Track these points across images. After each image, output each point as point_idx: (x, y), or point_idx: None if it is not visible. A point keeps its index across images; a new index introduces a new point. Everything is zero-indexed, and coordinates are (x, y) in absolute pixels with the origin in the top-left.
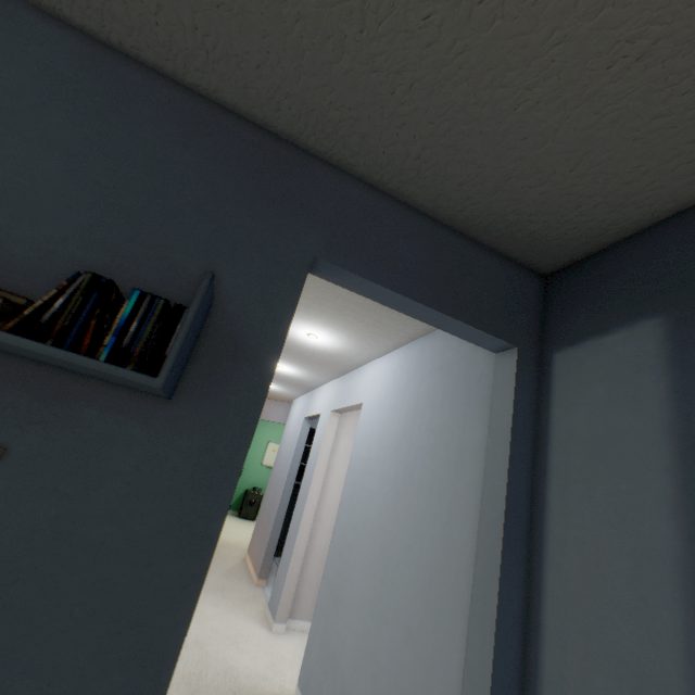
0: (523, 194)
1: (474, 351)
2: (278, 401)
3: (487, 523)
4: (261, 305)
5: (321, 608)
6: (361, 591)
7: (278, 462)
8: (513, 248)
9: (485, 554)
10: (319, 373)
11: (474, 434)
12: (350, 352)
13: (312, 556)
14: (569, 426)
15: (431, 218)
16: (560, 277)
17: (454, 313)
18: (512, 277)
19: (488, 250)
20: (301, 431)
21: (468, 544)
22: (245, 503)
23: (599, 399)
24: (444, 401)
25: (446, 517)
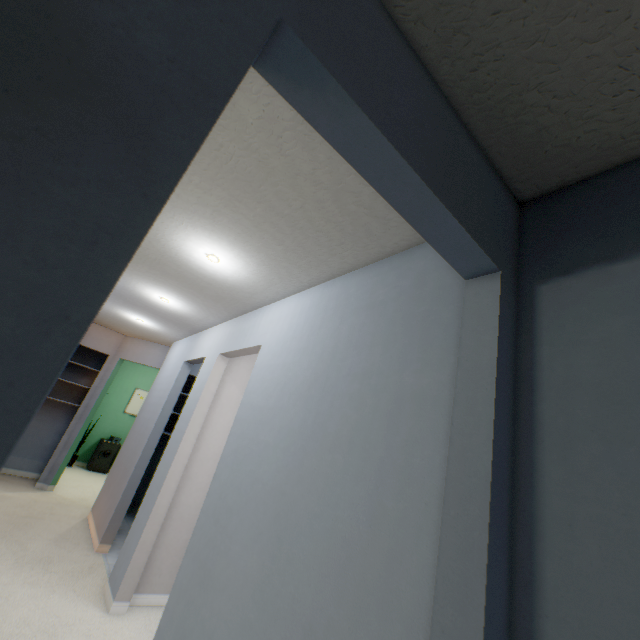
0: (567, 54)
1: (418, 286)
2: (154, 343)
3: (460, 494)
4: (166, 32)
5: (182, 588)
6: (241, 569)
7: (145, 409)
8: (507, 151)
9: (459, 537)
10: (211, 310)
11: (418, 379)
12: (254, 286)
13: (174, 517)
14: (569, 369)
15: (430, 76)
16: (543, 203)
17: (449, 204)
18: (496, 190)
19: (478, 148)
20: (178, 376)
21: (409, 517)
22: (98, 454)
23: (617, 336)
24: (375, 341)
25: (375, 480)
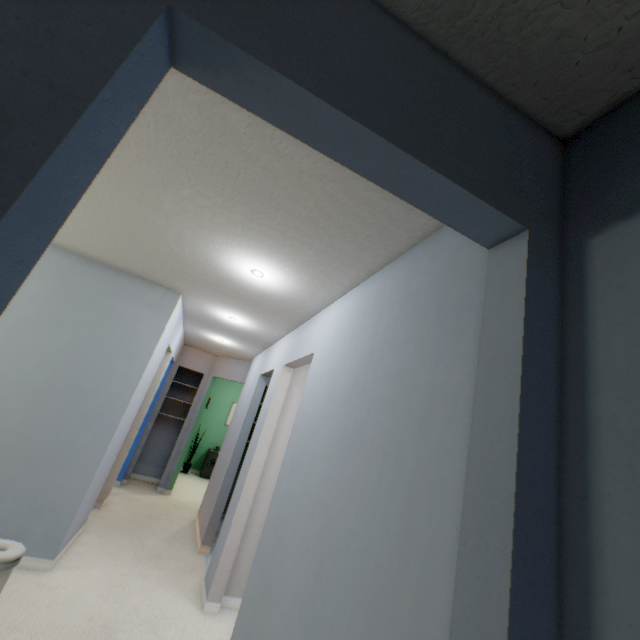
0: None
1: (450, 268)
2: (239, 360)
3: (478, 519)
4: (21, 50)
5: (250, 597)
6: (291, 585)
7: (233, 421)
8: (522, 80)
9: (476, 578)
10: (273, 324)
11: (449, 376)
12: (302, 295)
13: (255, 525)
14: (635, 346)
15: (395, 19)
16: (593, 132)
17: (429, 159)
18: (517, 131)
19: (482, 86)
20: (256, 389)
21: (439, 543)
22: (207, 462)
23: None
24: (408, 337)
25: (406, 496)
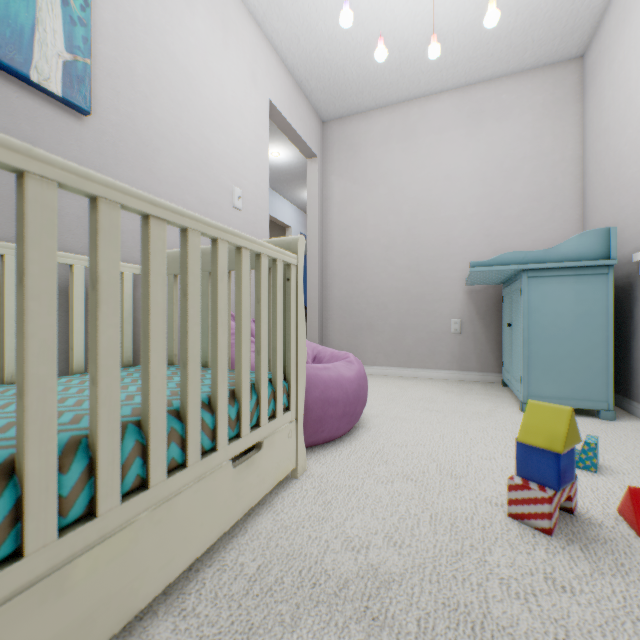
0: None
1: None
2: None
3: None
4: None
5: None
6: None
7: None
8: None
9: None
10: None
11: None
12: None
13: (335, 308)
14: None
15: None
16: None
17: None
18: None
19: None
20: None
21: None
22: None
23: None
24: None
25: None
